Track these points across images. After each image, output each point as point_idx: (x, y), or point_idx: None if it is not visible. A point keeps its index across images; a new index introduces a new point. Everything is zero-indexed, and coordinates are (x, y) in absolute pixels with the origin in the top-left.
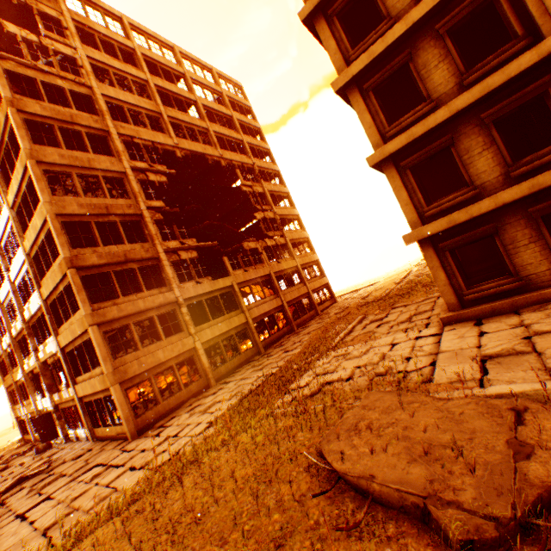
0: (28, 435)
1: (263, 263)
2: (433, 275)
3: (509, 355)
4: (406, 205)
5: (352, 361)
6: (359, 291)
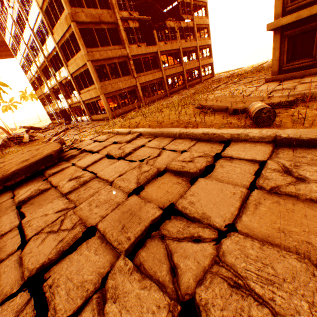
0: (55, 121)
1: (176, 40)
2: (272, 54)
3: (283, 90)
4: (279, 0)
5: (215, 95)
6: (229, 72)
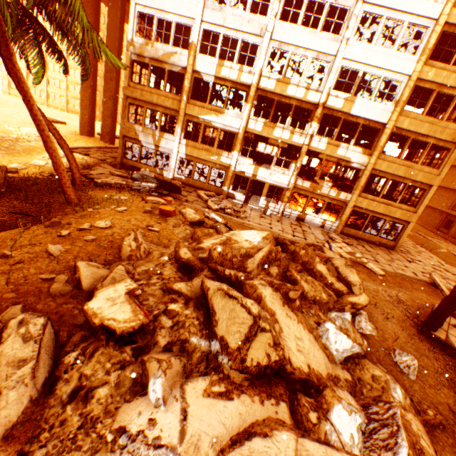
0: (144, 165)
1: None
2: None
3: None
4: None
5: None
6: None
